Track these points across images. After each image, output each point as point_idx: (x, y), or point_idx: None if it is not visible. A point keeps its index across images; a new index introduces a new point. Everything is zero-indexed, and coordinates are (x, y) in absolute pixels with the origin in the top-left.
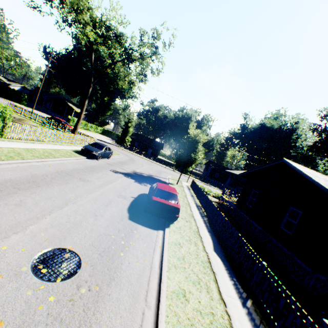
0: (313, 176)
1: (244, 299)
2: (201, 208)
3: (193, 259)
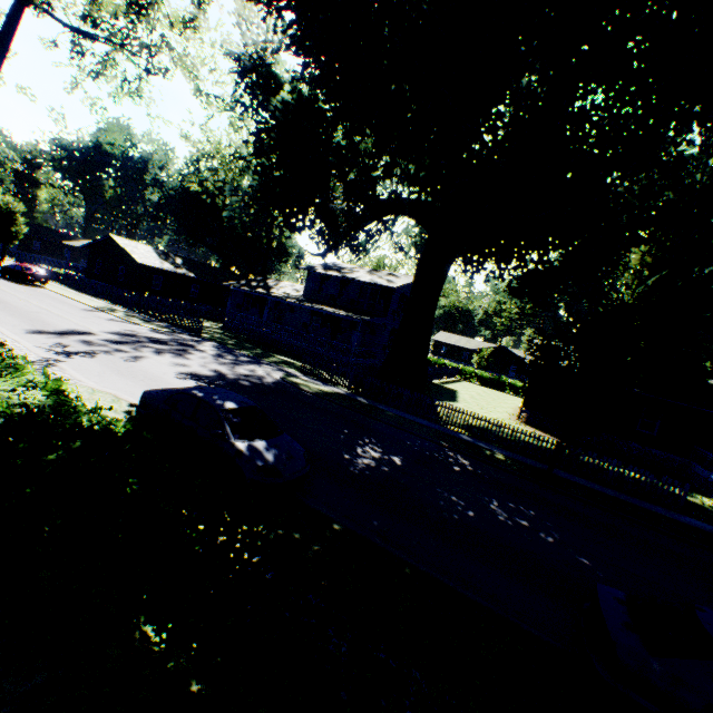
0: (127, 247)
1: (98, 299)
2: (55, 282)
3: (71, 294)
